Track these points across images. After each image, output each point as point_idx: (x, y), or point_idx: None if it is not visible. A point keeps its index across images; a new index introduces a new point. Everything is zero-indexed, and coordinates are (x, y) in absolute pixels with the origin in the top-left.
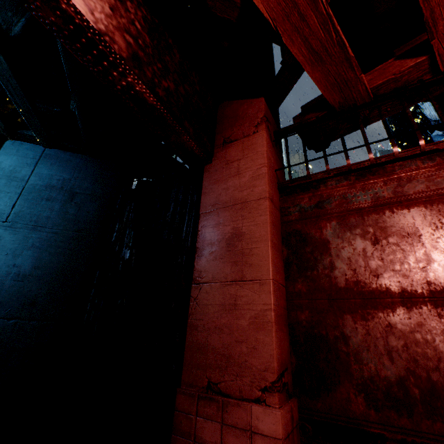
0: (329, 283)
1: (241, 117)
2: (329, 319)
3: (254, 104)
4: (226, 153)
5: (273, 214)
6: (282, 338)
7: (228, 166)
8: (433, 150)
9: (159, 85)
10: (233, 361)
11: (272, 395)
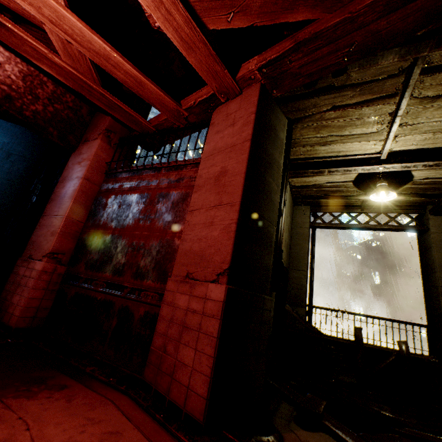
0: (98, 223)
1: (98, 126)
2: (91, 238)
3: (106, 120)
4: (83, 148)
5: (87, 186)
6: (64, 241)
7: (80, 156)
8: (155, 167)
9: (28, 109)
10: (40, 247)
11: (45, 258)
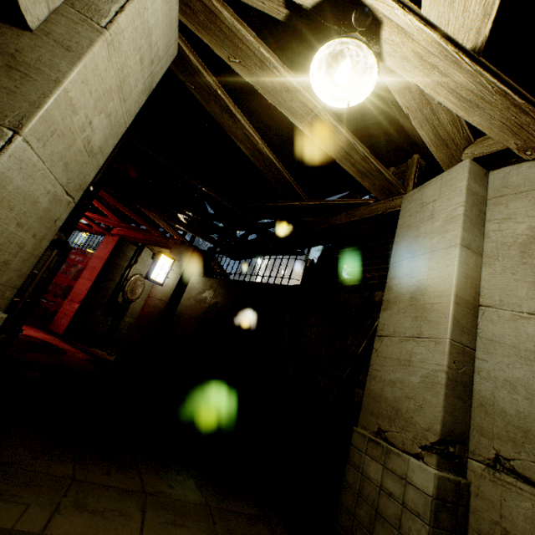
0: None
1: None
2: None
3: None
4: None
5: None
6: None
7: None
8: (76, 249)
9: None
10: None
11: None
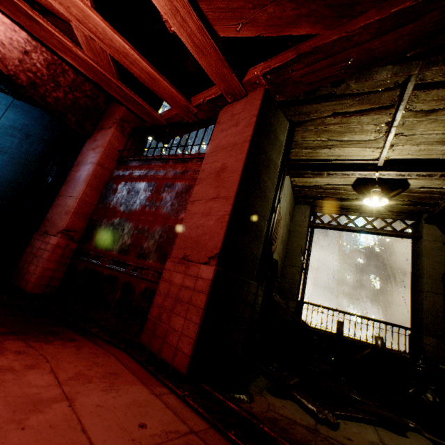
0: (108, 206)
1: (113, 116)
2: (101, 219)
3: (120, 110)
4: (97, 135)
5: (100, 172)
6: (77, 221)
7: (94, 142)
8: (163, 158)
9: (50, 96)
10: (55, 224)
11: (59, 234)
